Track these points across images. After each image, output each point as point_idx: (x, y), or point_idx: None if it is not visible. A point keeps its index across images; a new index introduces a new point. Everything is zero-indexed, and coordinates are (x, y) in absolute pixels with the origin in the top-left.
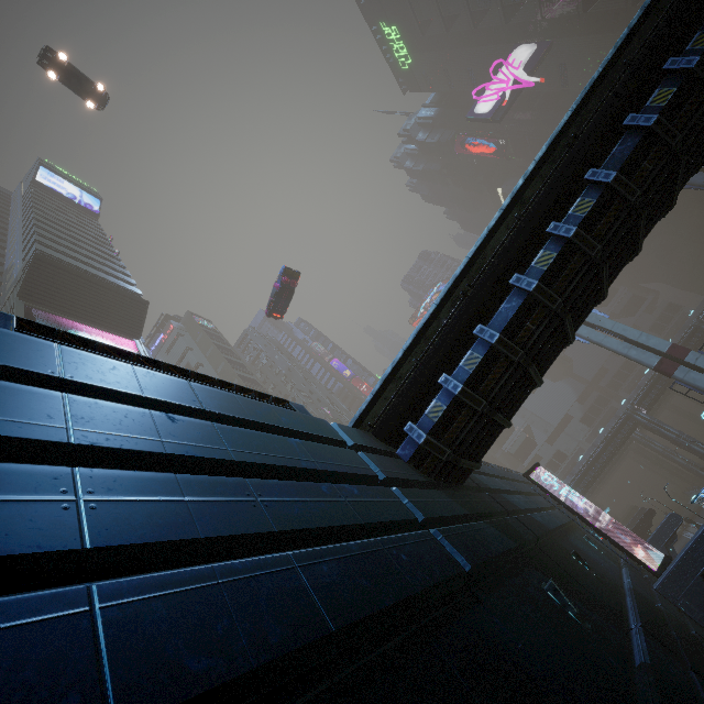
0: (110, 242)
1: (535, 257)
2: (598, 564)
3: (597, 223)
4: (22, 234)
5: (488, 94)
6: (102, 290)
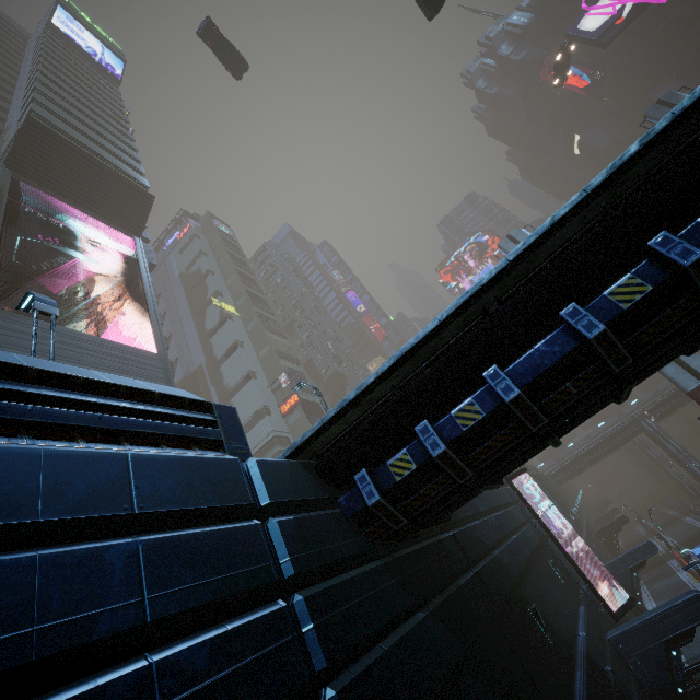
0: (126, 117)
1: (613, 283)
2: (557, 612)
3: None
4: (25, 89)
5: (603, 4)
6: (103, 174)
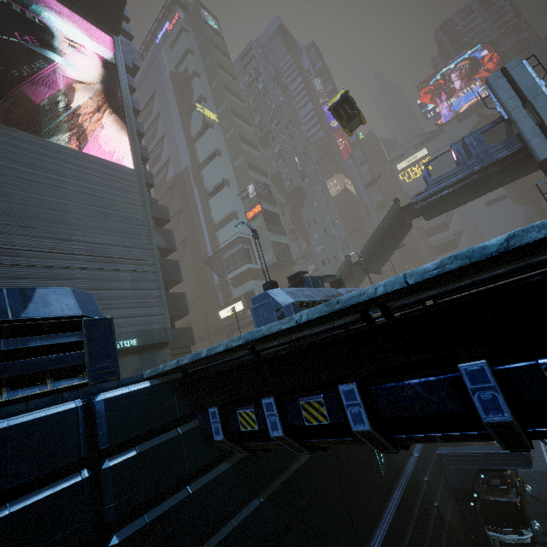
0: None
1: None
2: None
3: None
4: None
5: None
6: None
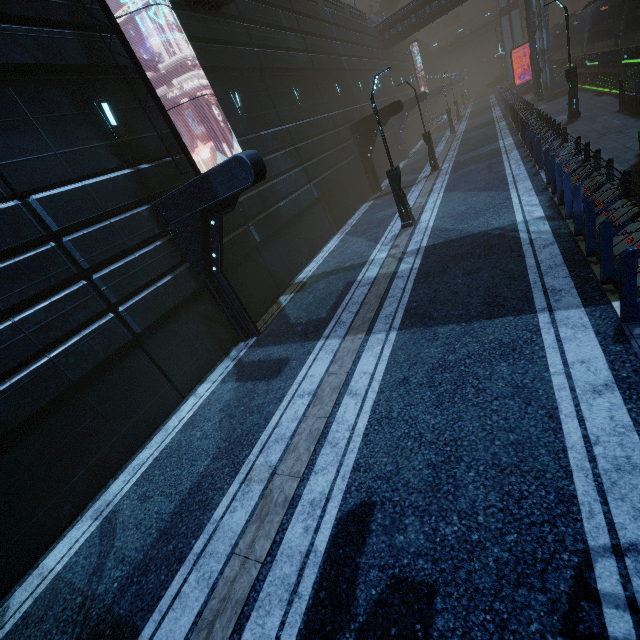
0: None
1: (434, 3)
2: (407, 85)
3: (450, 2)
4: None
5: None
6: None
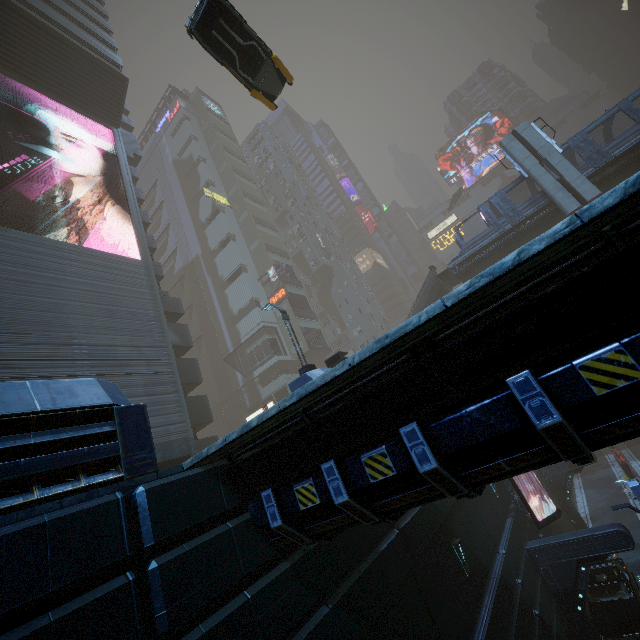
0: None
1: (591, 351)
2: (482, 534)
3: None
4: None
5: None
6: (69, 52)
